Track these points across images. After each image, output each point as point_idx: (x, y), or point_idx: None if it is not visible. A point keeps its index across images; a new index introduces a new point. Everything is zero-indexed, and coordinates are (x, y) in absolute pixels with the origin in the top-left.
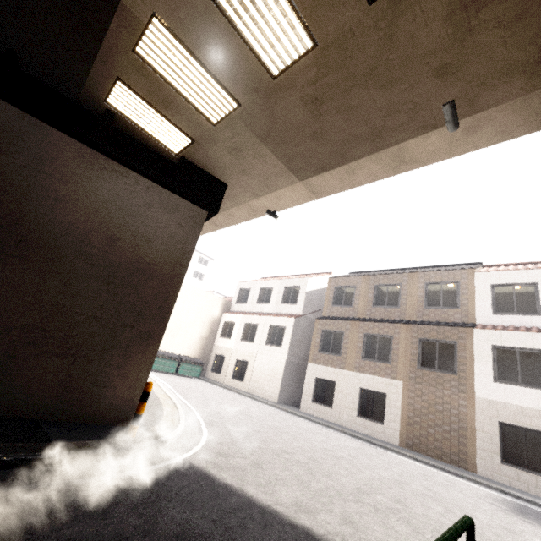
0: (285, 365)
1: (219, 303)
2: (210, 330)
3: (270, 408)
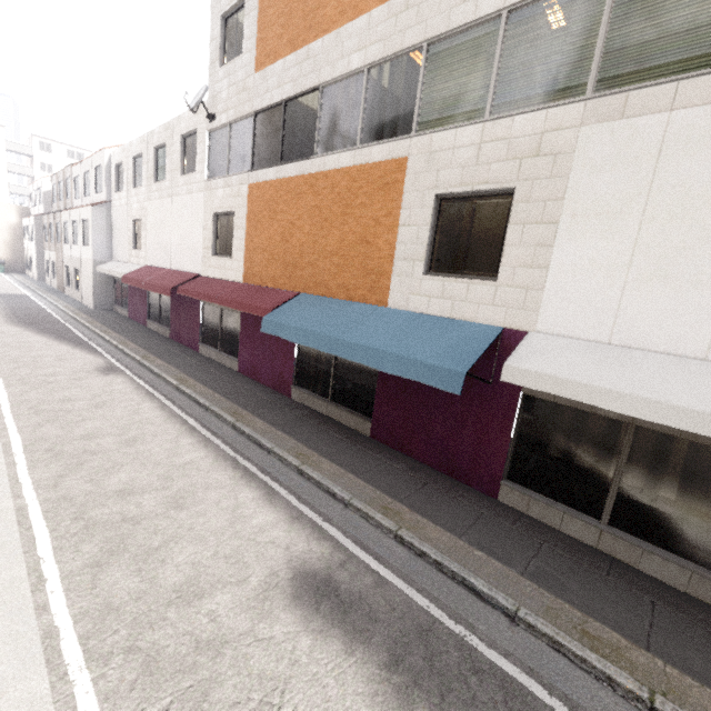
0: (36, 255)
1: (12, 210)
2: (13, 235)
3: (7, 282)
